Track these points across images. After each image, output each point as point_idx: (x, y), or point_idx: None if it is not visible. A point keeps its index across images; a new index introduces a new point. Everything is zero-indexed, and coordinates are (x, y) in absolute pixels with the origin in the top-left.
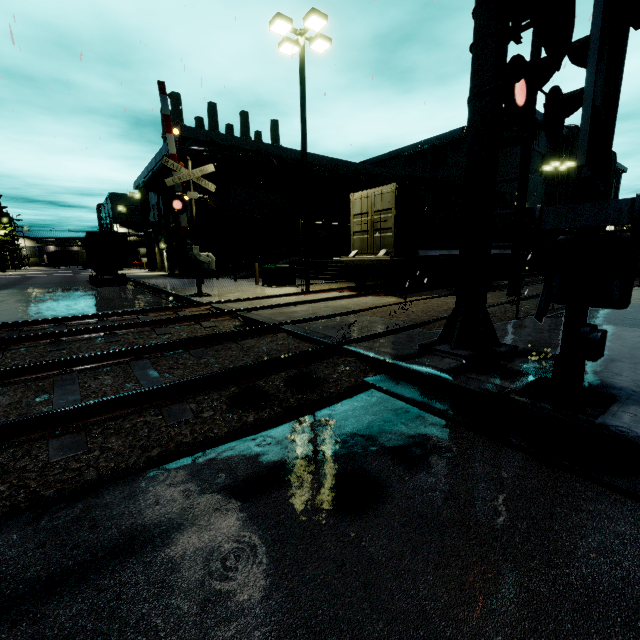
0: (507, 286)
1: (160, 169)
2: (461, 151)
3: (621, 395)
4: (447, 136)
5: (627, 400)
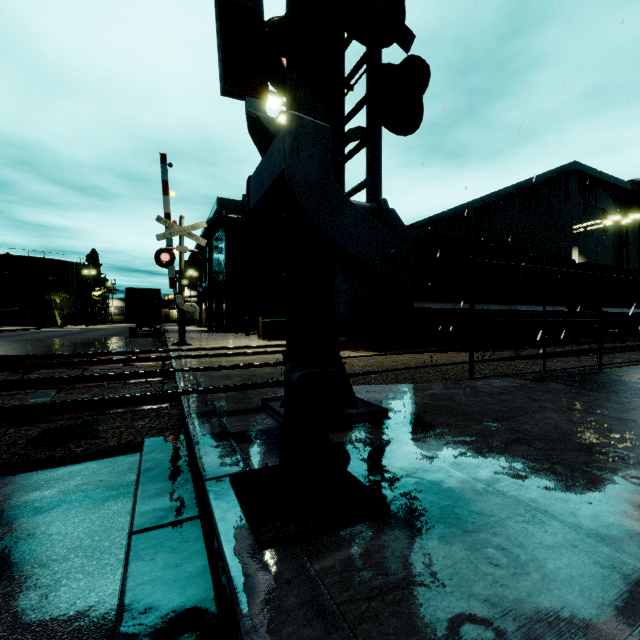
0: (526, 346)
1: (203, 236)
2: (506, 211)
3: (419, 504)
4: (489, 197)
5: (412, 516)
